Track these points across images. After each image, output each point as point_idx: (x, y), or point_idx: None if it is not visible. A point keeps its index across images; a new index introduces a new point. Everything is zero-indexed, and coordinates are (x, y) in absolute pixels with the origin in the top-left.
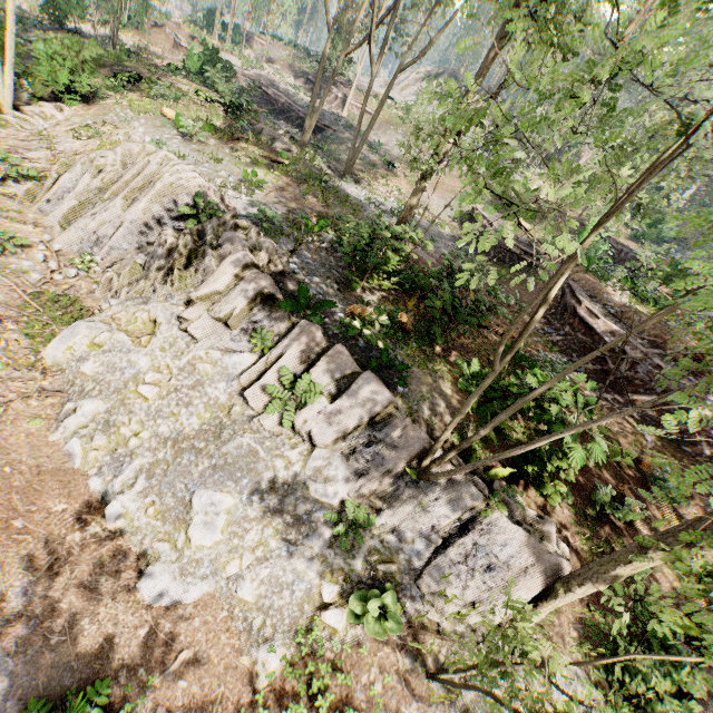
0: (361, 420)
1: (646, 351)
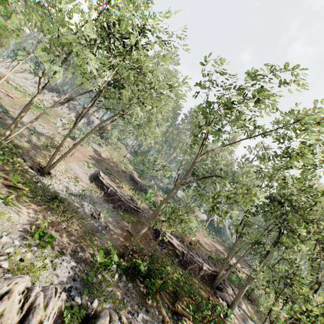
0: None
1: (187, 250)
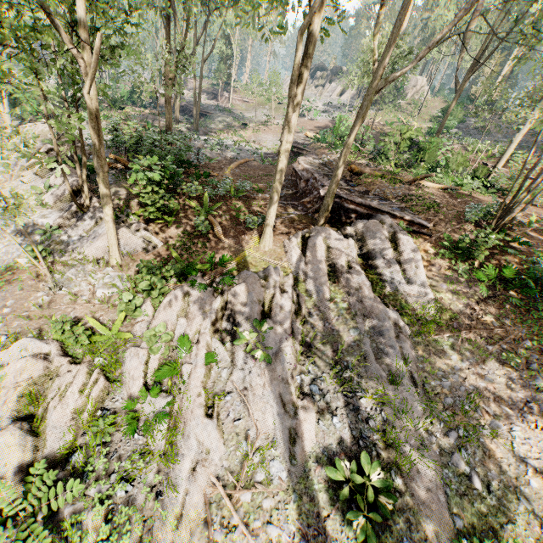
0: (65, 193)
1: (313, 172)
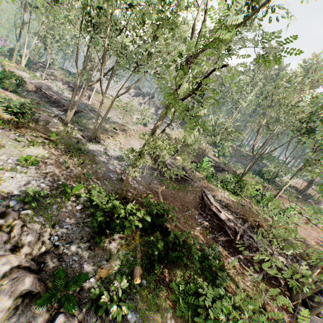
0: None
1: (244, 229)
